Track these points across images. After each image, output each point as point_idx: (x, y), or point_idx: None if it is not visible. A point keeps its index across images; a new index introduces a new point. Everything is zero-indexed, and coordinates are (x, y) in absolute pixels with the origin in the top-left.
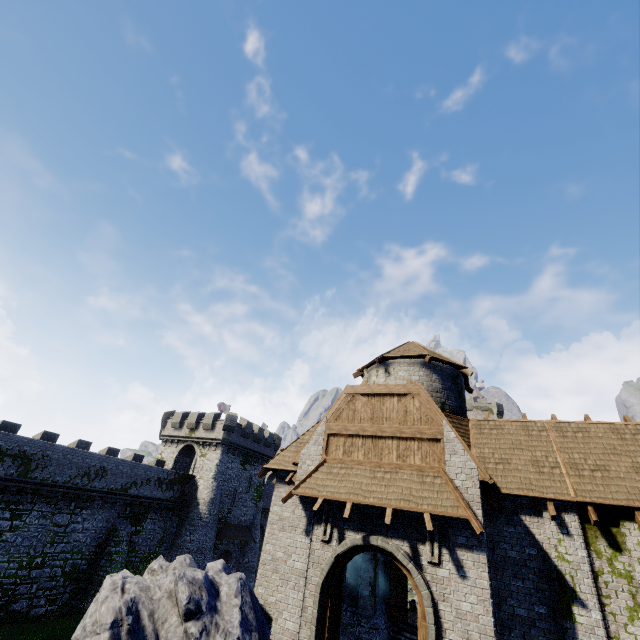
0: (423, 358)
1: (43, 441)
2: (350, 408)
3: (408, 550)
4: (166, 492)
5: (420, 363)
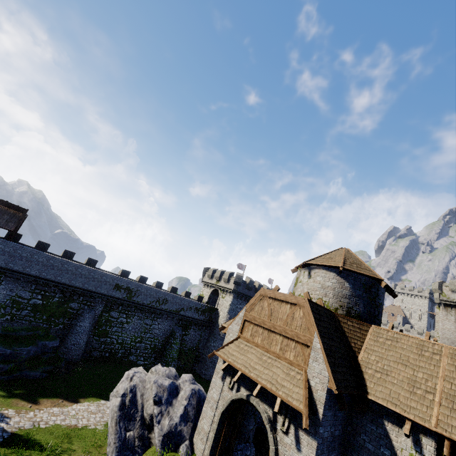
0: (338, 268)
1: (137, 282)
2: (260, 305)
3: (271, 415)
4: (201, 316)
5: (335, 272)
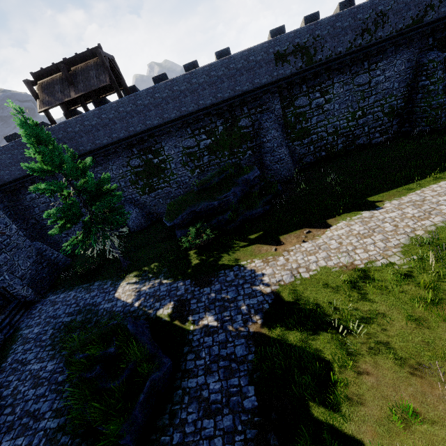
0: None
1: (306, 26)
2: None
3: None
4: None
5: None
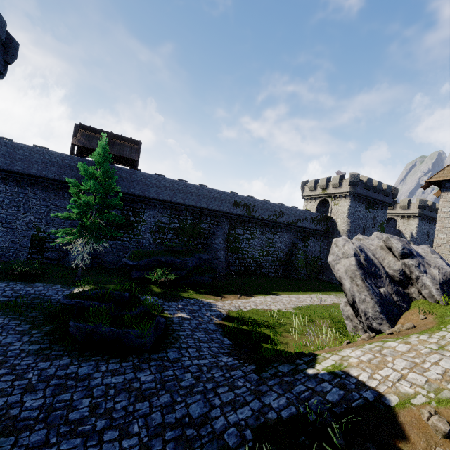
0: None
1: (251, 198)
2: None
3: None
4: (317, 226)
5: None
